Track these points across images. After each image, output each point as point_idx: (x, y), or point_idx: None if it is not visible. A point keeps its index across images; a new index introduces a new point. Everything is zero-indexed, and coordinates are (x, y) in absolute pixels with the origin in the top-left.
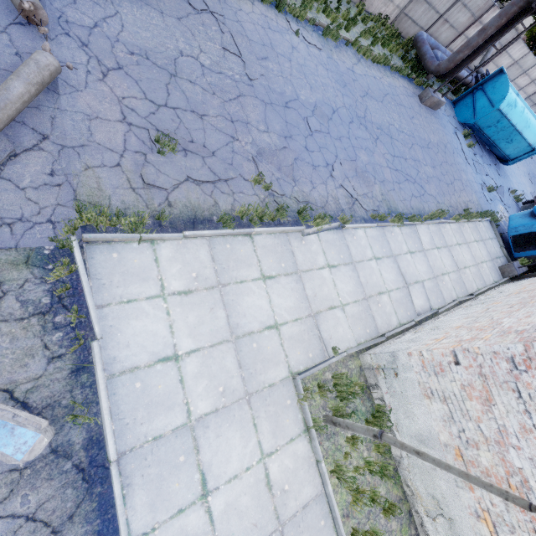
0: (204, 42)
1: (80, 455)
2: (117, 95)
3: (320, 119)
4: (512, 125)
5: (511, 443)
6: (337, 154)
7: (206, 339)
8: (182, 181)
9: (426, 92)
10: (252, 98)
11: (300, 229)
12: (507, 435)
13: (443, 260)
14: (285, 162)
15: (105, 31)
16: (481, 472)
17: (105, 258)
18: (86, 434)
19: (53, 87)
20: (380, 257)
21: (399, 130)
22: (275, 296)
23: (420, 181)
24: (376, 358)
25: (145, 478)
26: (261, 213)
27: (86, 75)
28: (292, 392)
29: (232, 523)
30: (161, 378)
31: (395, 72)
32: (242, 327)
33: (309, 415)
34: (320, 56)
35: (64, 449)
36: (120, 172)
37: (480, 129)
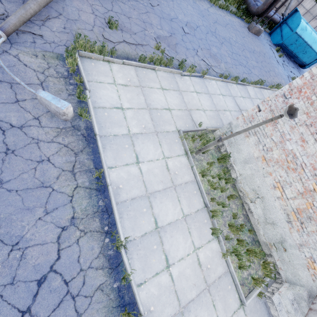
0: None
1: (84, 131)
2: (90, 3)
3: (190, 29)
4: (305, 42)
5: (286, 139)
6: (200, 46)
7: (135, 105)
8: (121, 41)
9: (251, 24)
10: (153, 14)
11: (180, 71)
12: (285, 136)
13: None
14: (171, 43)
15: None
16: (274, 162)
17: (89, 64)
18: (85, 125)
19: None
20: (225, 95)
21: (235, 41)
22: (168, 97)
23: (248, 67)
24: (221, 130)
25: (111, 148)
26: (160, 59)
27: None
28: (178, 137)
29: (151, 177)
30: (116, 114)
31: (233, 14)
32: (152, 105)
33: (187, 146)
34: (189, 1)
35: (77, 127)
36: (93, 33)
37: (286, 46)
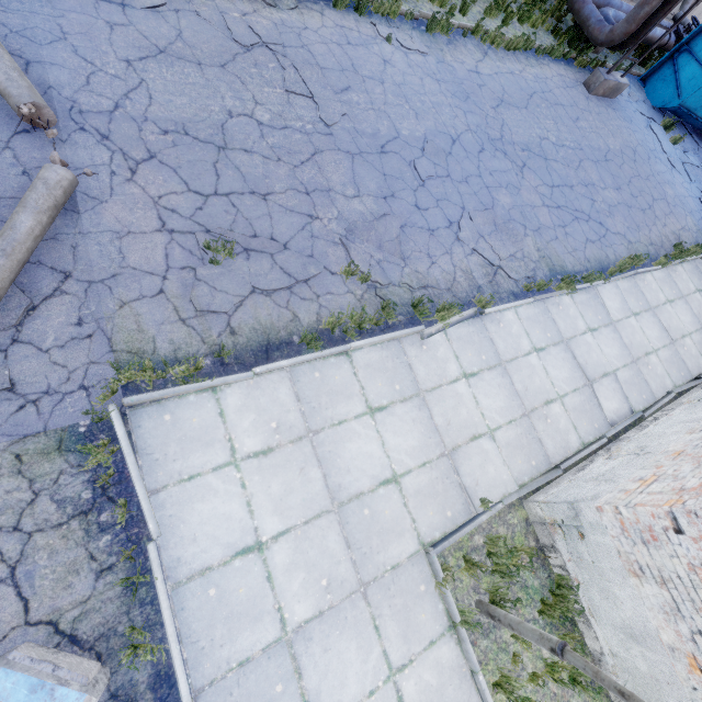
0: (260, 89)
1: (147, 697)
2: (152, 195)
3: (433, 158)
4: None
5: None
6: (464, 204)
7: (298, 514)
8: (247, 295)
9: (596, 76)
10: (332, 152)
11: (417, 330)
12: None
13: (645, 332)
14: (387, 235)
15: (129, 111)
16: None
17: (156, 423)
18: (152, 668)
19: (71, 205)
20: (543, 347)
21: (556, 144)
22: (389, 436)
23: (597, 215)
24: (548, 510)
25: None
26: (358, 319)
27: (110, 179)
28: (426, 572)
29: None
30: (241, 578)
31: (544, 56)
32: (346, 489)
33: (454, 606)
34: (426, 64)
35: (125, 692)
36: (164, 300)
37: (690, 112)
